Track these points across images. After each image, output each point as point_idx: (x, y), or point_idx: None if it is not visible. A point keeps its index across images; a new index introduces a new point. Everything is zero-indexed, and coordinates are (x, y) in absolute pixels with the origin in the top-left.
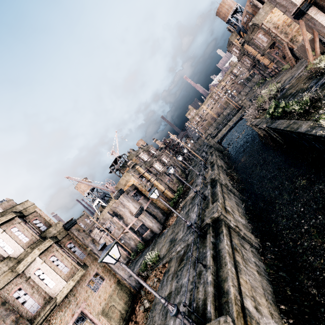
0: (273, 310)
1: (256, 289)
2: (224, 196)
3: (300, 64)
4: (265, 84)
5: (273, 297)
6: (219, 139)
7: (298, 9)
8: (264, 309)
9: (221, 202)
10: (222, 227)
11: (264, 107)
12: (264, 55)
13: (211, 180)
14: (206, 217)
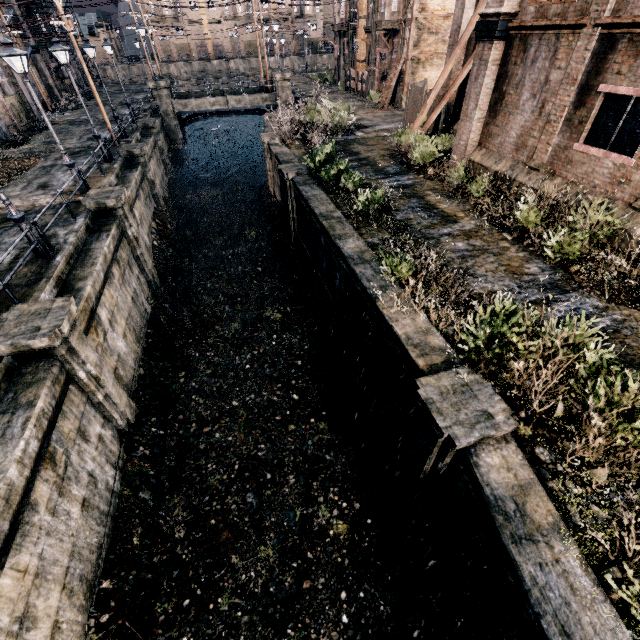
0: (71, 608)
1: (49, 572)
2: (111, 272)
3: (392, 116)
4: (332, 90)
5: (92, 561)
6: (186, 111)
7: (495, 17)
8: (43, 628)
9: (91, 294)
10: (40, 388)
11: (311, 136)
12: (369, 34)
13: (99, 208)
14: (2, 333)
